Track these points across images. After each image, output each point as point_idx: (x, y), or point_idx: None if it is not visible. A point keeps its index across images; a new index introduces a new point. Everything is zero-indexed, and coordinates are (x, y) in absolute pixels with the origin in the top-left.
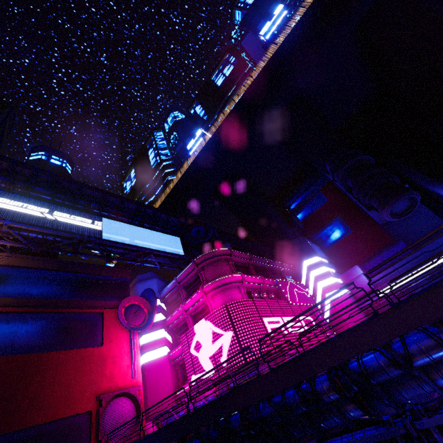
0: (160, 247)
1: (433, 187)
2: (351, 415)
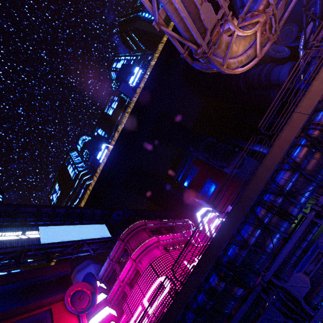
0: (91, 236)
1: (250, 147)
2: (237, 294)
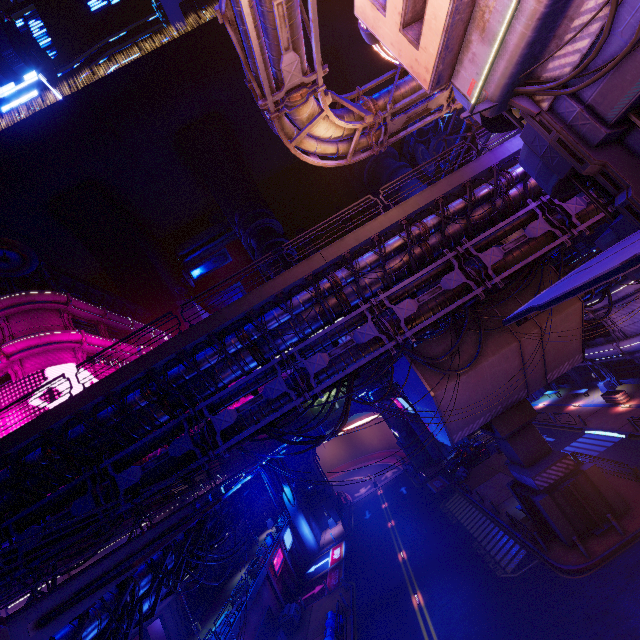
0: None
1: None
2: (158, 420)
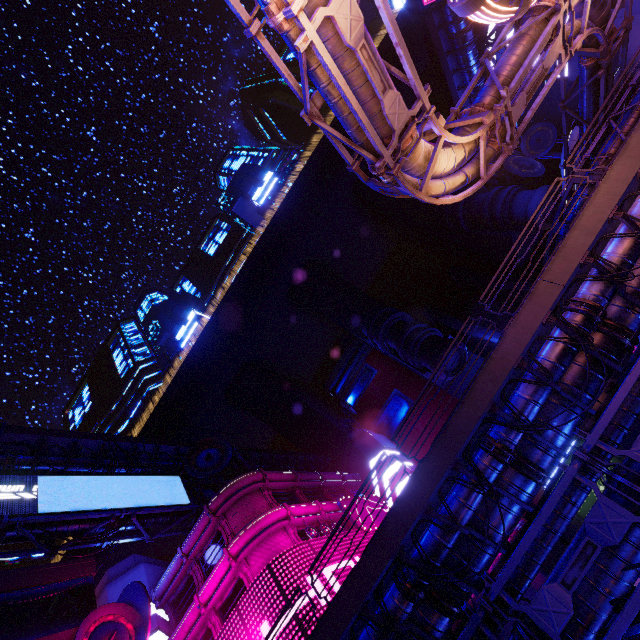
0: (147, 501)
1: (476, 334)
2: (438, 629)
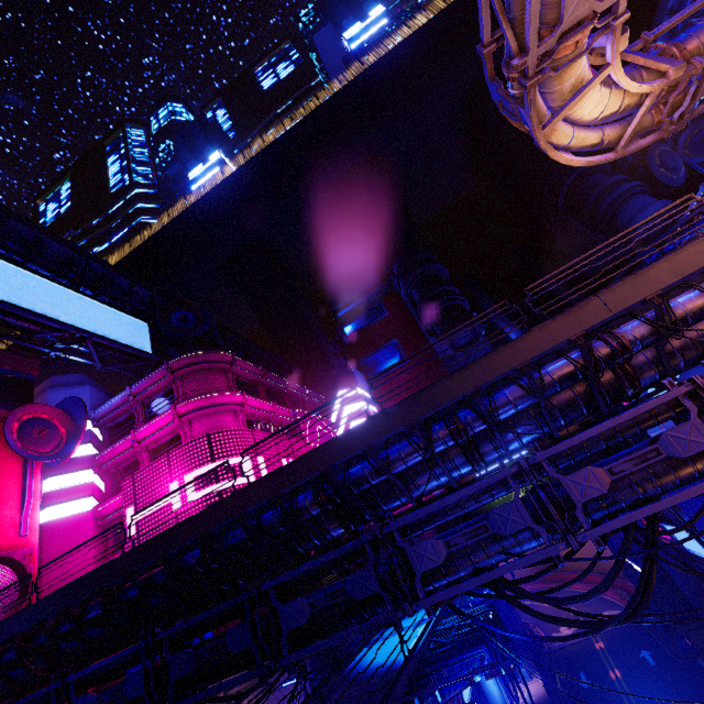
0: (107, 332)
1: (501, 323)
2: (331, 534)
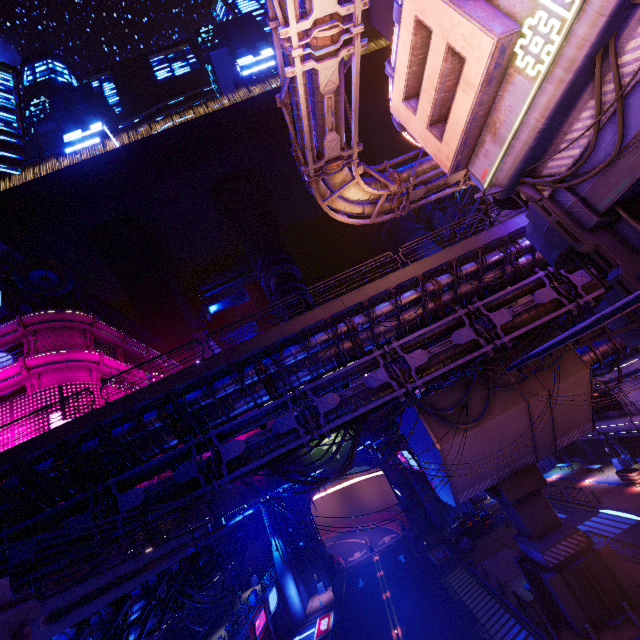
0: None
1: None
2: (168, 443)
